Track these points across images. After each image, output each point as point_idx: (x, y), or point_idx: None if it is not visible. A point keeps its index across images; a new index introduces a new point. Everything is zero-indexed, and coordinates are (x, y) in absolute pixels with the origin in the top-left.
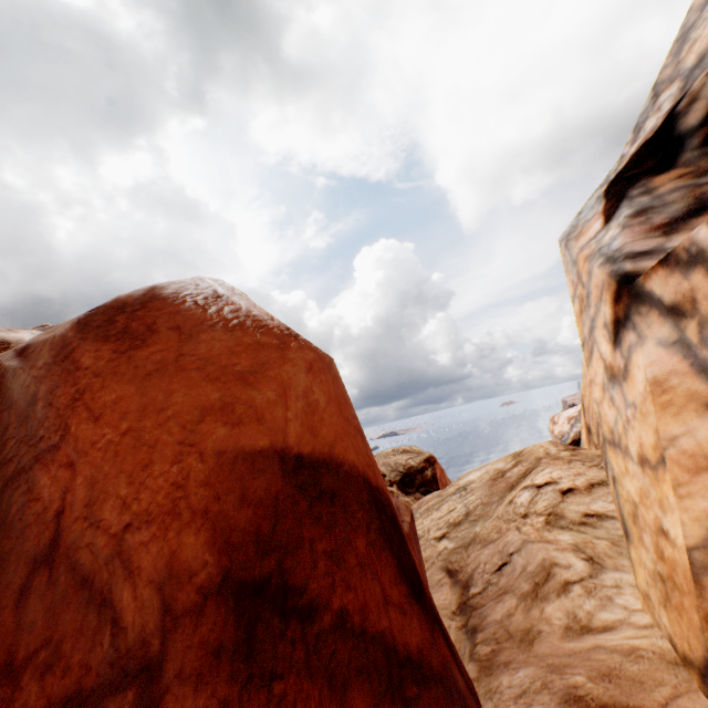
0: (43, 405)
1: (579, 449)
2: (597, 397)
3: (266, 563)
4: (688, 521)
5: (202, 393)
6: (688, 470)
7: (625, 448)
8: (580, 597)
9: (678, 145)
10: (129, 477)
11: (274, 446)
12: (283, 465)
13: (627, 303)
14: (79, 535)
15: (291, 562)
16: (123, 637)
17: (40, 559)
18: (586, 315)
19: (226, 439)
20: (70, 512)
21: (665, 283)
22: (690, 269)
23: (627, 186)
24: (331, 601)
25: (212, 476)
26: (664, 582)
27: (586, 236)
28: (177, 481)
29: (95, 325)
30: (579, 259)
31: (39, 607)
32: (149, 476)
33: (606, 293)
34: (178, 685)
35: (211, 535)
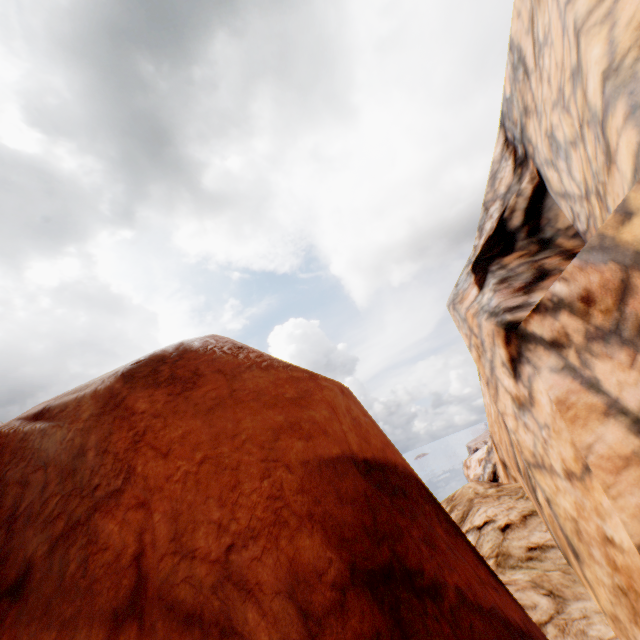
0: (95, 454)
1: (502, 484)
2: (512, 426)
3: (382, 551)
4: (628, 519)
5: (267, 417)
6: (611, 472)
7: (550, 467)
8: (556, 639)
9: (512, 237)
10: (219, 500)
11: (344, 453)
12: (357, 468)
13: (517, 343)
14: (170, 573)
15: (401, 548)
16: None
17: (121, 612)
18: (485, 359)
19: (305, 451)
20: (152, 552)
21: (542, 325)
22: (557, 312)
23: (487, 264)
24: (446, 579)
25: (305, 483)
26: (626, 594)
27: (468, 299)
28: (272, 494)
29: (141, 375)
30: (467, 316)
31: None
32: (240, 495)
33: (498, 339)
34: None
35: (324, 535)
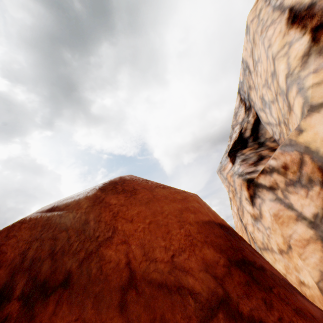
0: (94, 222)
1: None
2: (251, 230)
3: (238, 254)
4: (311, 269)
5: (174, 205)
6: (301, 247)
7: (271, 248)
8: None
9: (246, 141)
10: (162, 238)
11: (210, 220)
12: (217, 225)
13: (253, 188)
14: (146, 268)
15: (244, 254)
16: (200, 296)
17: (125, 287)
18: (236, 197)
19: (195, 218)
20: (134, 261)
21: (265, 179)
22: (272, 173)
23: (235, 153)
24: (264, 266)
25: (199, 229)
26: None
27: (227, 169)
28: (186, 234)
29: (109, 189)
30: (227, 177)
31: (137, 308)
32: (172, 235)
33: (243, 187)
34: (241, 300)
35: (213, 249)
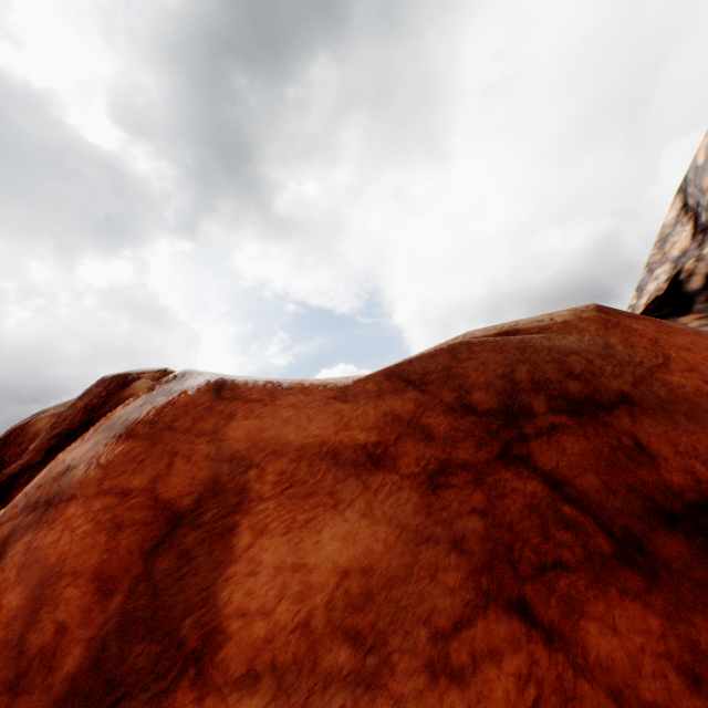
0: (622, 347)
1: None
2: None
3: None
4: None
5: None
6: None
7: None
8: None
9: (688, 299)
10: None
11: None
12: None
13: None
14: None
15: None
16: None
17: None
18: None
19: None
20: None
21: None
22: None
23: None
24: None
25: None
26: None
27: None
28: None
29: (613, 313)
30: None
31: None
32: None
33: None
34: None
35: None
